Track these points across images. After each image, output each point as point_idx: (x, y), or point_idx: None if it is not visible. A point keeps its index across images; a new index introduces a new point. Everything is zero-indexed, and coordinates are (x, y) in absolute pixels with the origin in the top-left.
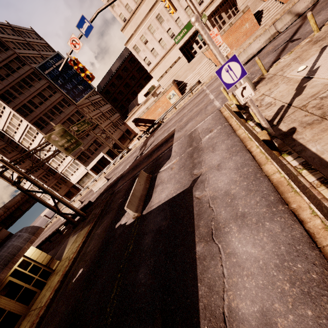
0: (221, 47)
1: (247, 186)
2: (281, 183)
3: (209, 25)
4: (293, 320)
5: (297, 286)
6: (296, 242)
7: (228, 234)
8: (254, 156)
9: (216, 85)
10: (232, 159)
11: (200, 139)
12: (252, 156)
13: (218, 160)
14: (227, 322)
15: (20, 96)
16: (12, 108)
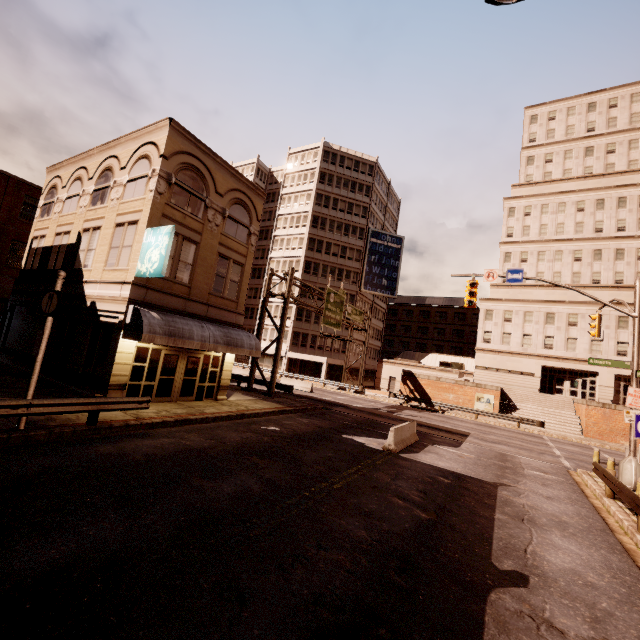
0: (637, 412)
1: (588, 527)
2: (634, 551)
3: (611, 385)
4: (604, 584)
5: (619, 580)
6: (632, 571)
7: (547, 531)
8: (608, 523)
9: (570, 448)
10: (574, 506)
11: (522, 467)
12: (605, 521)
13: (549, 494)
14: (528, 553)
15: (328, 232)
16: (310, 232)
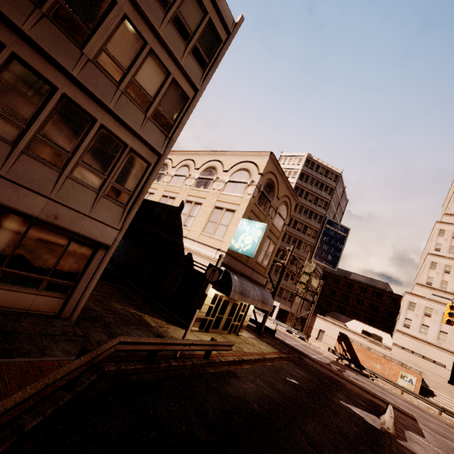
0: None
1: None
2: None
3: None
4: None
5: None
6: None
7: None
8: None
9: None
10: None
11: None
12: None
13: None
14: None
15: (297, 213)
16: None
